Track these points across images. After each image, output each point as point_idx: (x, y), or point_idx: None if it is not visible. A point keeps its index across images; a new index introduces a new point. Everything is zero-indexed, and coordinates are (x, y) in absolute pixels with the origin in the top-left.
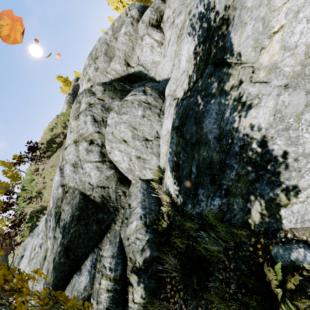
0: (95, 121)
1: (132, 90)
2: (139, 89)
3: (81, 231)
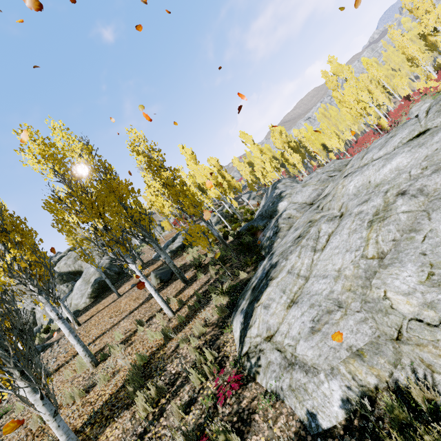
0: None
1: (69, 282)
2: (68, 284)
3: None
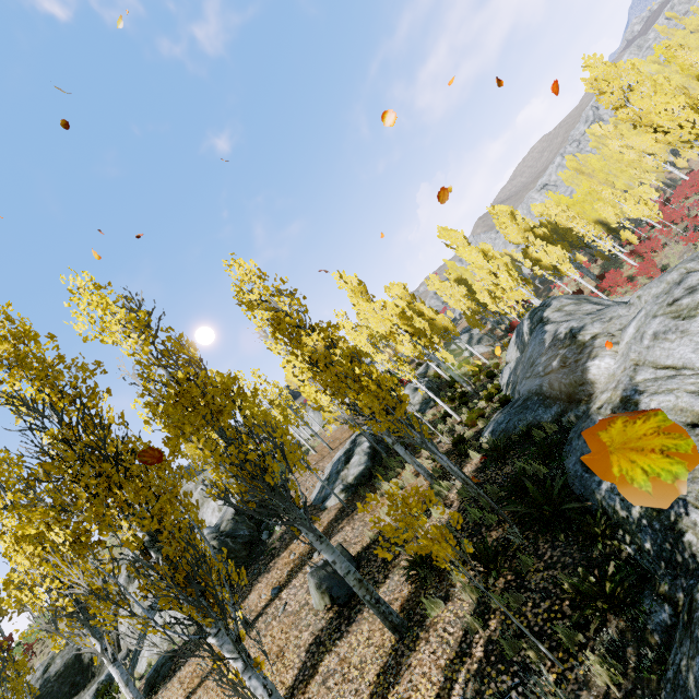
0: (129, 576)
1: None
2: None
3: (55, 688)
